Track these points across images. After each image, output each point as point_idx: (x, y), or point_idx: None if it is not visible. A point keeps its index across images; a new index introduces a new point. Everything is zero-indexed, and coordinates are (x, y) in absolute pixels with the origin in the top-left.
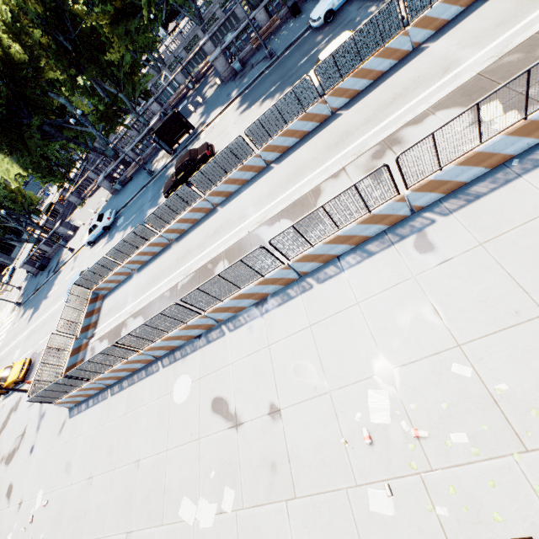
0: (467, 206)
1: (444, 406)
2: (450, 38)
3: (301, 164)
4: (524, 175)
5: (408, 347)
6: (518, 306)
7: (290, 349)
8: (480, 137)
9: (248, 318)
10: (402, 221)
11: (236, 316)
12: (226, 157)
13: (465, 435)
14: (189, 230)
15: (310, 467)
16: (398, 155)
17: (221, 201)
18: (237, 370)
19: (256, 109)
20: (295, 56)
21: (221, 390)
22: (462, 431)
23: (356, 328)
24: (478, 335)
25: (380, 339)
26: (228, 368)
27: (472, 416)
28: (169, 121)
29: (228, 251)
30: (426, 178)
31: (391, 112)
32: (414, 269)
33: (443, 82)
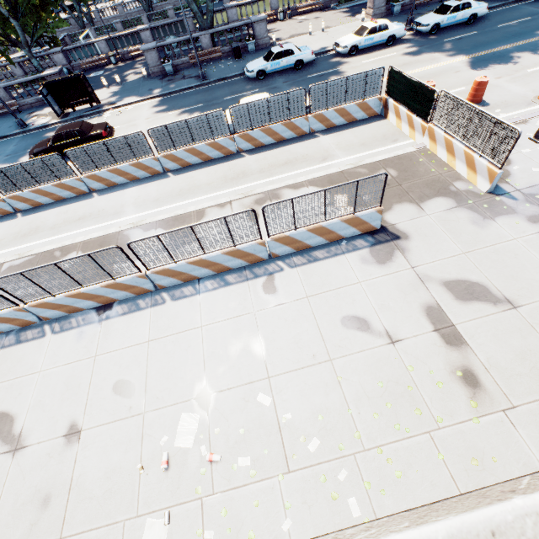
0: (308, 265)
1: (242, 431)
2: (333, 138)
3: (196, 184)
4: (346, 254)
5: (230, 374)
6: (316, 351)
7: (119, 363)
8: (325, 215)
9: (83, 322)
10: (261, 263)
11: (68, 316)
12: (121, 146)
13: (249, 459)
14: (47, 206)
15: (92, 499)
16: (265, 206)
17: (100, 188)
18: (44, 381)
19: (173, 116)
20: (224, 89)
21: (11, 403)
22: (249, 455)
23: (192, 351)
24: (285, 370)
25: (209, 364)
26: (33, 377)
27: (260, 441)
28: (70, 81)
29: (88, 243)
30: (284, 233)
31: (281, 172)
32: (257, 305)
33: (320, 167)
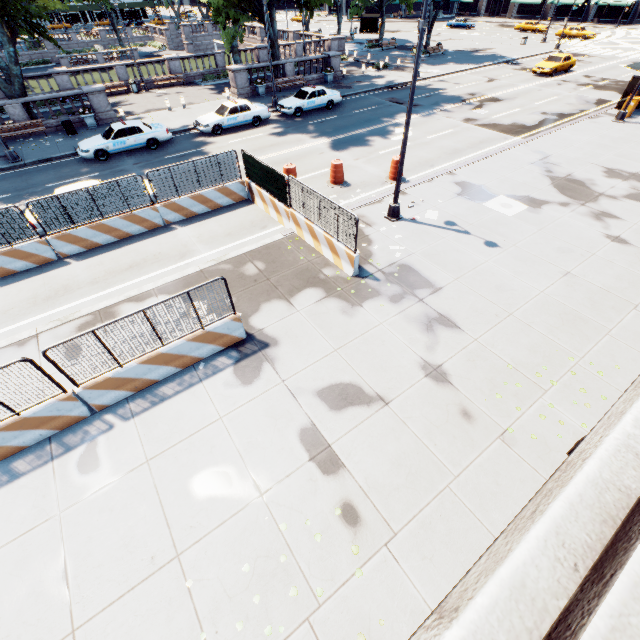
0: (151, 410)
1: None
2: (194, 229)
3: None
4: (204, 380)
5: None
6: (156, 549)
7: None
8: (160, 339)
9: None
10: (78, 424)
11: None
12: None
13: None
14: None
15: None
16: (45, 349)
17: None
18: None
19: None
20: (48, 173)
21: None
22: None
23: None
24: (103, 605)
25: None
26: None
27: None
28: None
29: None
30: (105, 375)
31: (123, 280)
32: (65, 500)
33: (177, 267)
